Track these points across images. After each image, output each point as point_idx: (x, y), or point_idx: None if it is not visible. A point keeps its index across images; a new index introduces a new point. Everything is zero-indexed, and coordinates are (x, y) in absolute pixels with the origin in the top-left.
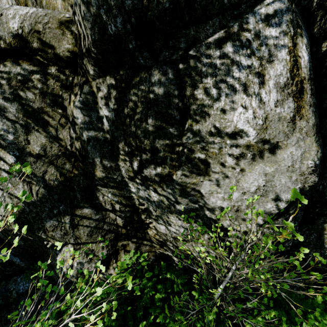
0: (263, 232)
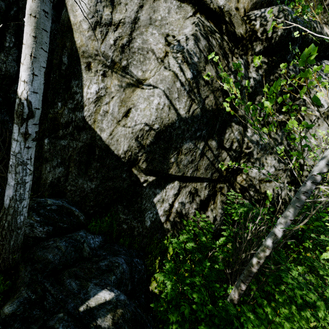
0: None
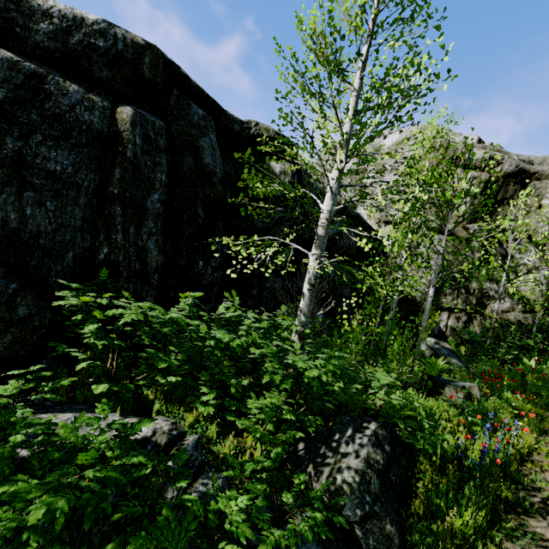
0: (543, 298)
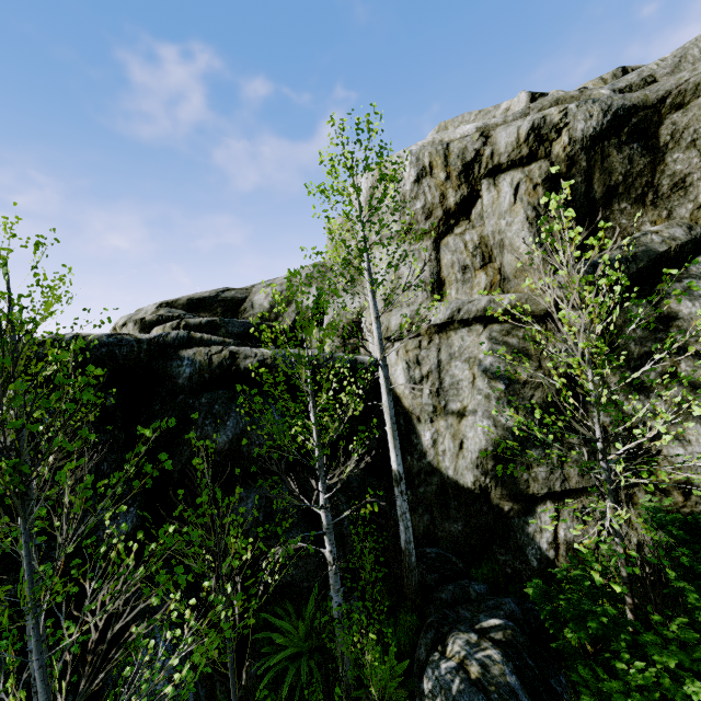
0: None
